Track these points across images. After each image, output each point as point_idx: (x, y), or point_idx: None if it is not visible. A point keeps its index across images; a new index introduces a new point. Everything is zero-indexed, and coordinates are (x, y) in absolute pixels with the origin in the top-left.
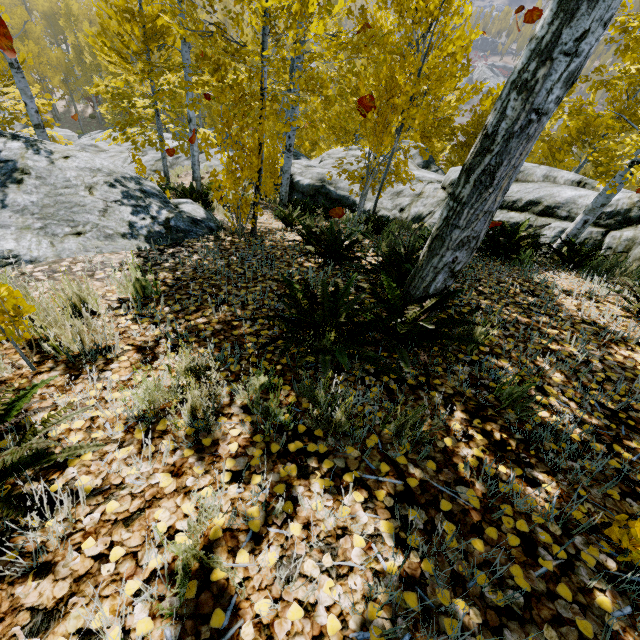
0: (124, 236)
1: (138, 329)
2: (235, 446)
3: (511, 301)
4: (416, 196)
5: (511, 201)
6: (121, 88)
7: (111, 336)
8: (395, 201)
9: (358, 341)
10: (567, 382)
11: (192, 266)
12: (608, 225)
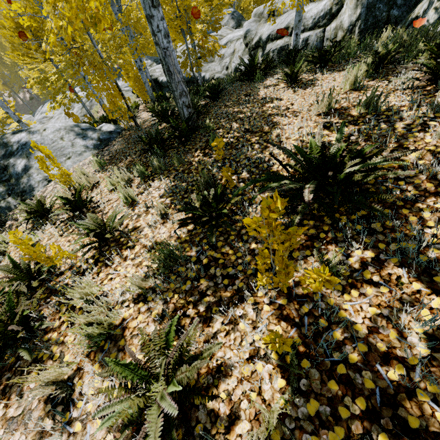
0: (85, 152)
1: (104, 175)
2: (136, 184)
3: (237, 104)
4: (232, 54)
5: (275, 33)
6: (40, 76)
7: (97, 178)
8: (222, 64)
9: (168, 145)
10: (239, 127)
11: (115, 150)
12: (324, 24)
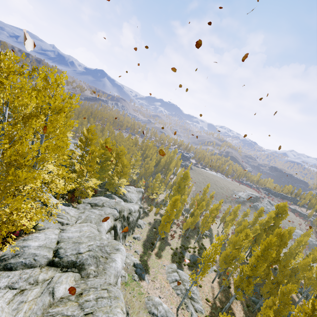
0: None
1: None
2: None
3: None
4: None
5: None
6: None
7: None
8: None
9: None
10: None
11: None
12: None
